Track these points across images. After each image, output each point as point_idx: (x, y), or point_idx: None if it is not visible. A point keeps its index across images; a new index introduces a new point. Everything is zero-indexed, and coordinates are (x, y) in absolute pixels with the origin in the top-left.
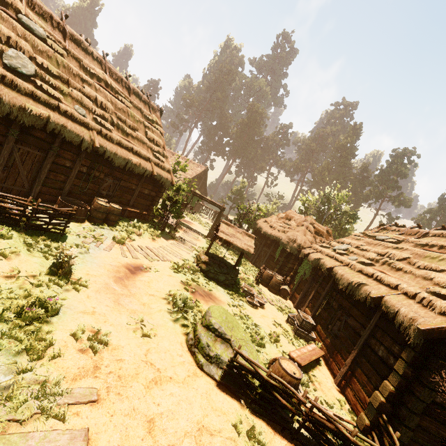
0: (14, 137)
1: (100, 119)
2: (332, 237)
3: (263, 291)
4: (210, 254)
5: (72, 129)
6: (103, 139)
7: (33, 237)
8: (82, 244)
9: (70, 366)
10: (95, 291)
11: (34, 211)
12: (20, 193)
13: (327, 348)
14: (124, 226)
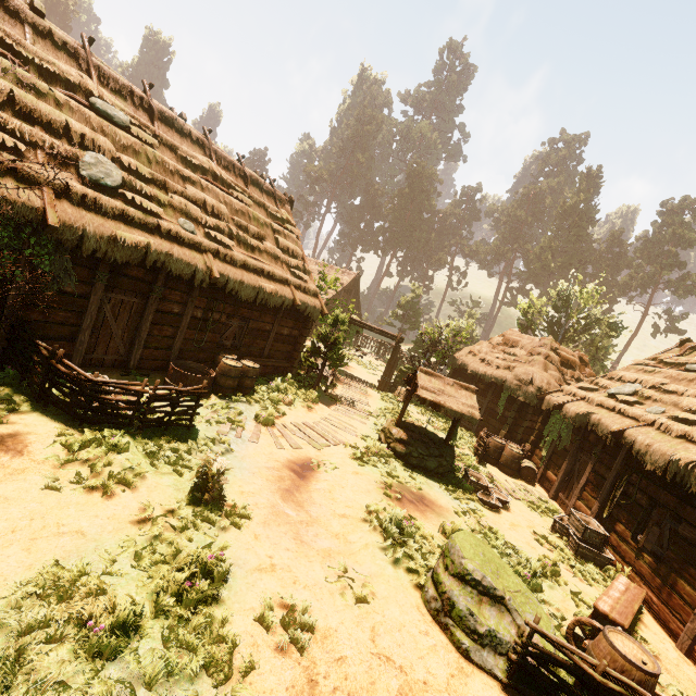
0: (104, 283)
1: (215, 233)
2: (589, 367)
3: (494, 475)
4: (402, 422)
5: (181, 257)
6: (222, 262)
7: (153, 441)
8: (218, 438)
9: (273, 688)
10: (261, 524)
11: (151, 399)
12: (115, 363)
13: (643, 578)
14: (263, 393)
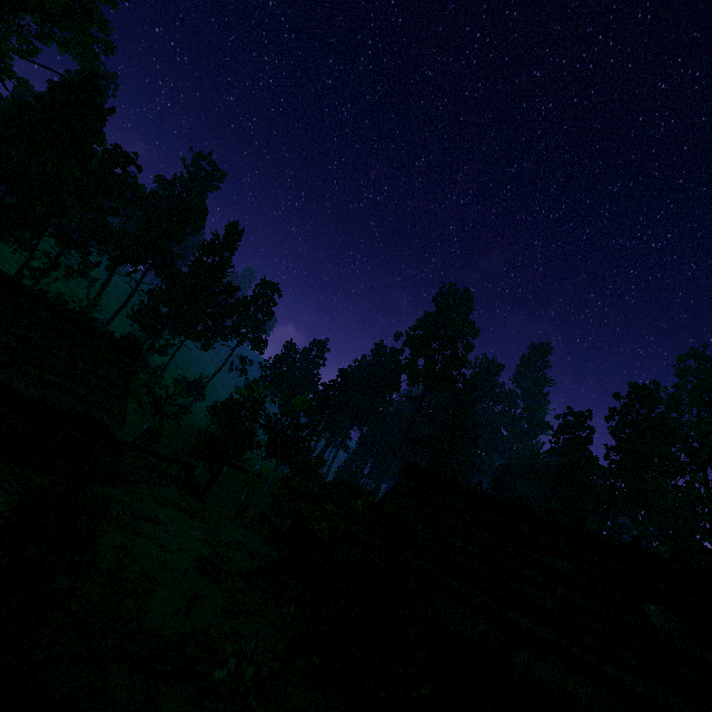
0: None
1: None
2: None
3: None
4: None
5: None
6: None
7: None
8: None
9: None
10: None
11: None
12: None
13: None
14: None
